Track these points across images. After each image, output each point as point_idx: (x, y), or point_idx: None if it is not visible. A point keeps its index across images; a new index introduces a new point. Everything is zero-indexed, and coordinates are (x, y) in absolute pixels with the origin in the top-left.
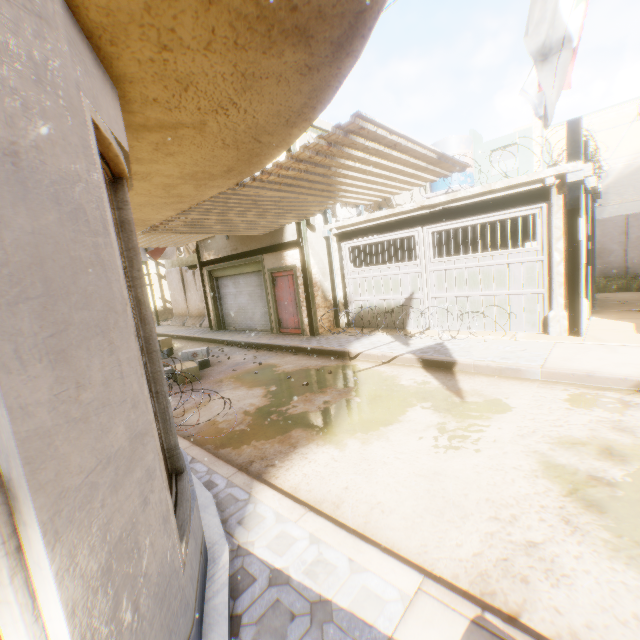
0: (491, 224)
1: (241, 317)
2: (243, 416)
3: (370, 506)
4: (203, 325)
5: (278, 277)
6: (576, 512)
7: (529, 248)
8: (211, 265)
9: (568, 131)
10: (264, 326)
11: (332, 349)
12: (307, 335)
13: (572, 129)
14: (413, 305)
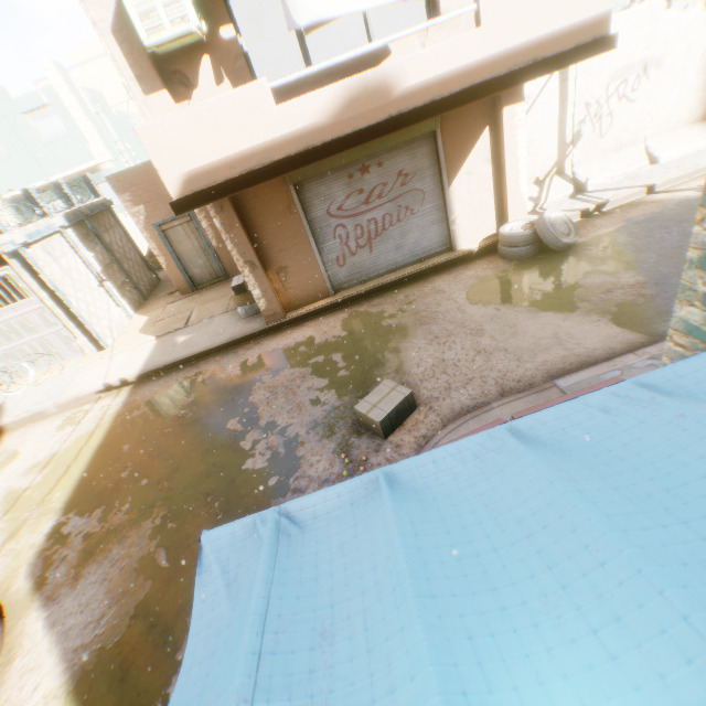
0: None
1: None
2: None
3: None
4: None
5: None
6: (1, 520)
7: (28, 300)
8: None
9: None
10: None
11: None
12: None
13: None
14: None
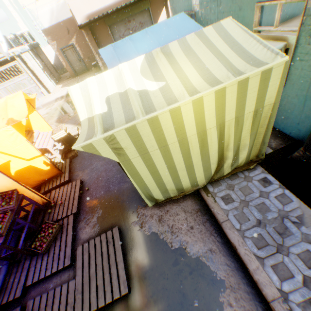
0: None
1: None
2: None
3: None
4: None
5: None
6: None
7: (23, 74)
8: None
9: (5, 39)
10: None
11: None
12: None
13: (6, 39)
14: None
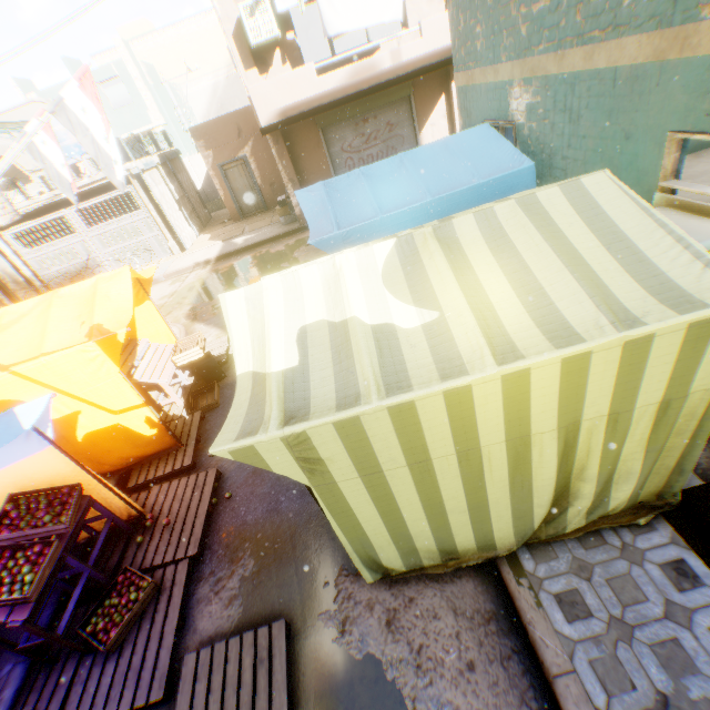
0: None
1: None
2: None
3: None
4: None
5: None
6: None
7: (140, 211)
8: None
9: (118, 145)
10: None
11: None
12: None
13: (120, 144)
14: (96, 263)
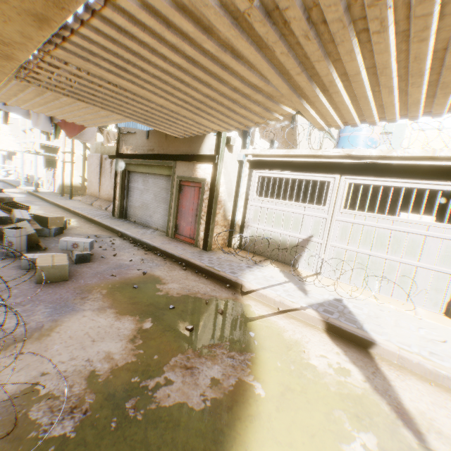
0: (376, 189)
1: (142, 212)
2: (84, 388)
3: None
4: (108, 209)
5: (185, 186)
6: None
7: None
8: (126, 158)
9: None
10: (161, 226)
11: (224, 275)
12: (199, 247)
13: None
14: (309, 247)
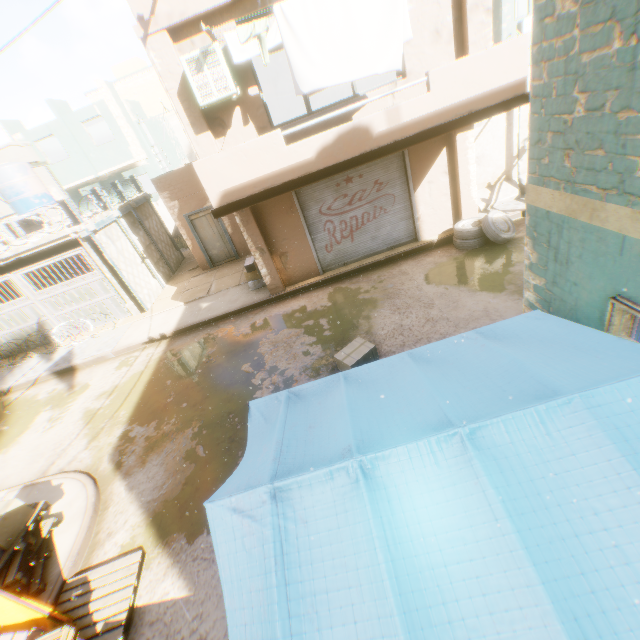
0: None
1: None
2: None
3: (4, 480)
4: None
5: None
6: (84, 428)
7: (93, 273)
8: None
9: (64, 207)
10: None
11: None
12: None
13: (65, 206)
14: (47, 326)
